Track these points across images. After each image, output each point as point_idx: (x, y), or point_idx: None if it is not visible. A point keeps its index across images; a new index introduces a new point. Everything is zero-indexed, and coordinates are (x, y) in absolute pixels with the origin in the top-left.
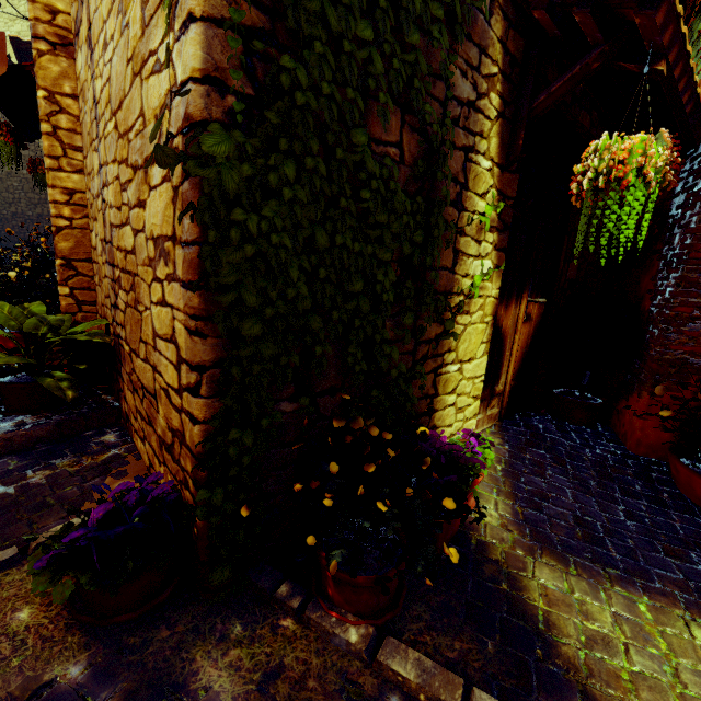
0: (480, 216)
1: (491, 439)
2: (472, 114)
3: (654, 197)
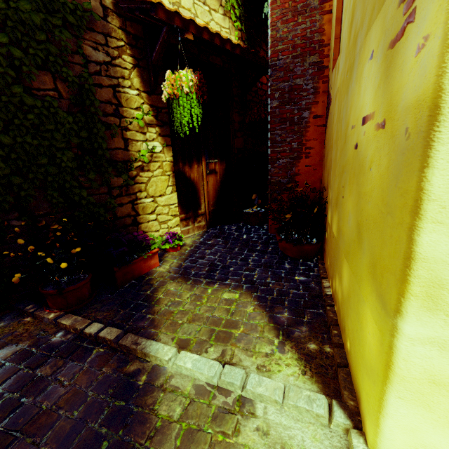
0: (133, 119)
1: (183, 235)
2: (111, 68)
3: (194, 100)
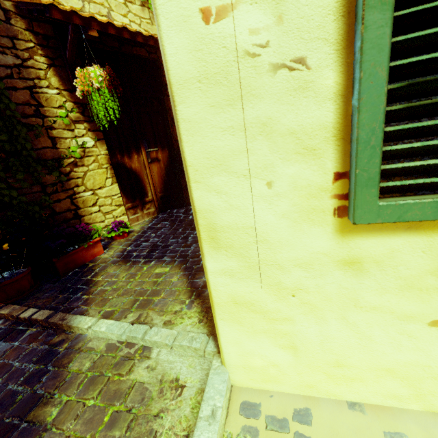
0: (56, 118)
1: (128, 223)
2: (24, 70)
3: (107, 95)
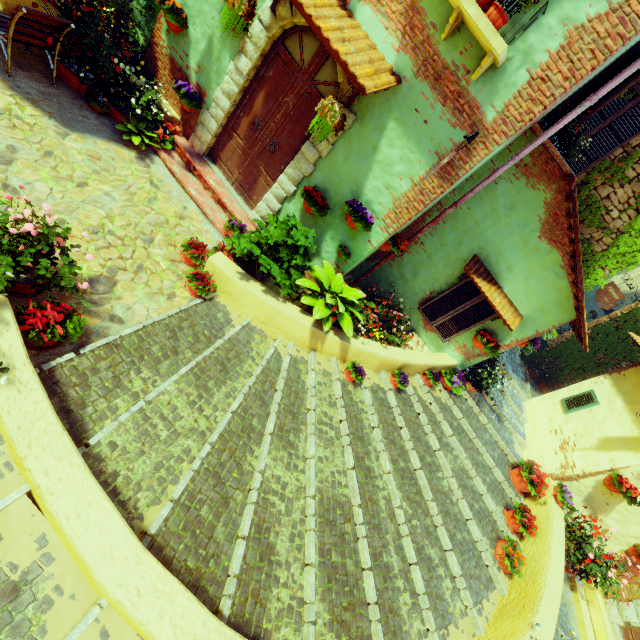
0: None
1: None
2: None
3: None
